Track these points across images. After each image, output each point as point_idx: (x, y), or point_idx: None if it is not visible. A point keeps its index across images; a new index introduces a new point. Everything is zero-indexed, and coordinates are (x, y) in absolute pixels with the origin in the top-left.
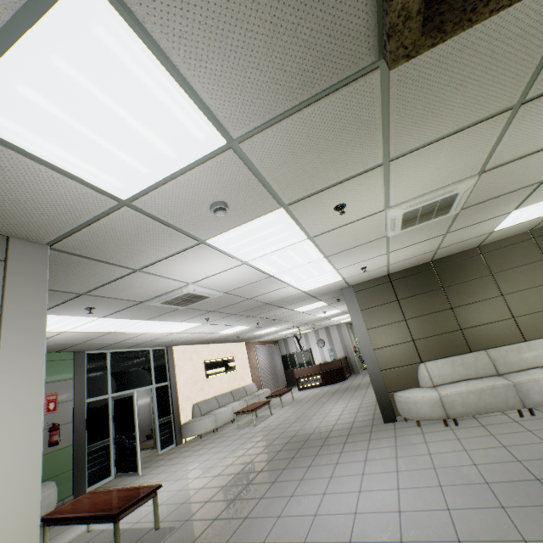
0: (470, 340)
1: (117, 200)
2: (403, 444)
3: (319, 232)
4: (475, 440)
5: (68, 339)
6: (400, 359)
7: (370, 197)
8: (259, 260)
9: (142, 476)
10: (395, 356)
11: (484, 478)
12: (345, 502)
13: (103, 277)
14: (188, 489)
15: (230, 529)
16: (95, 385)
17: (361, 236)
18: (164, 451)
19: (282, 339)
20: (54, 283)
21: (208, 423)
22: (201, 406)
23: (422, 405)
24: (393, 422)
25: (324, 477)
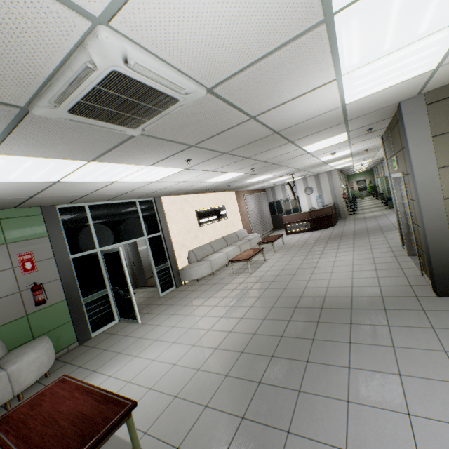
0: None
1: None
2: None
3: None
4: None
5: None
6: None
7: None
8: None
9: (142, 326)
10: None
11: None
12: None
13: None
14: (183, 368)
15: None
16: (78, 241)
17: None
18: (165, 294)
19: (270, 188)
20: None
21: (204, 269)
22: (196, 253)
23: None
24: None
25: (393, 410)
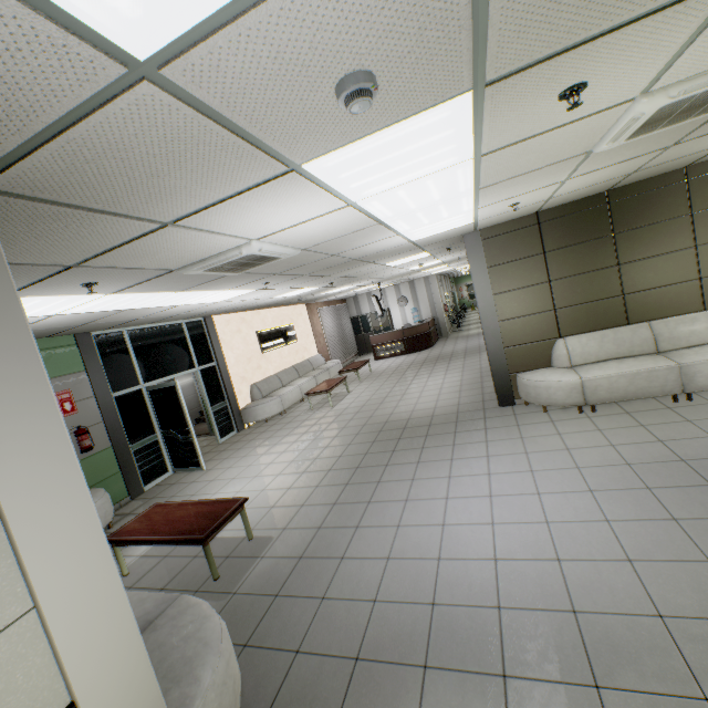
0: (631, 309)
1: (122, 61)
2: (530, 435)
3: (498, 146)
4: (622, 433)
5: (62, 323)
6: (532, 333)
7: (640, 67)
8: (375, 199)
9: (209, 472)
10: (527, 330)
11: (644, 482)
12: (476, 510)
13: (105, 238)
14: (273, 490)
15: (342, 541)
16: (119, 375)
17: (554, 152)
18: (225, 440)
19: (352, 297)
20: (15, 253)
21: (273, 407)
22: (261, 388)
23: (557, 390)
24: (510, 406)
25: (441, 477)
